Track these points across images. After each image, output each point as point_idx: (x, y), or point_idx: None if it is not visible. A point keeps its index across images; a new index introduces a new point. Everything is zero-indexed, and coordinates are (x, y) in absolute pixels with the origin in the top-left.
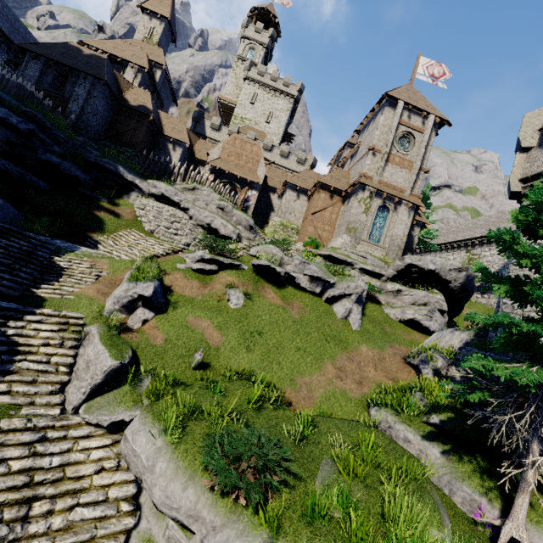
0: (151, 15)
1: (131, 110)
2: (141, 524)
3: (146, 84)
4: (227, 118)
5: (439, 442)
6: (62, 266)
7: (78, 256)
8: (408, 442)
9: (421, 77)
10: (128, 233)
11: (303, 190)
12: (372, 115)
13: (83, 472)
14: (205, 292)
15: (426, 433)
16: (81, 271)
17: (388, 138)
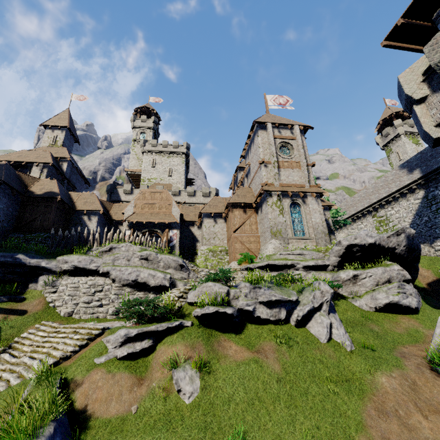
0: (53, 128)
1: (37, 199)
2: None
3: (54, 175)
4: (137, 183)
5: None
6: None
7: None
8: None
9: (273, 107)
10: (35, 330)
11: (217, 214)
12: (250, 141)
13: None
14: (142, 391)
15: None
16: None
17: (271, 151)
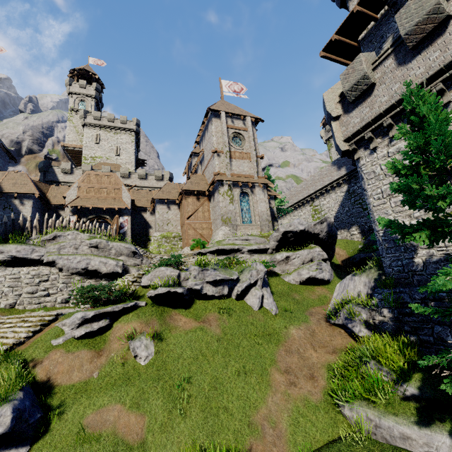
0: None
1: None
2: None
3: None
4: (78, 161)
5: (436, 421)
6: None
7: None
8: (408, 439)
9: (228, 94)
10: None
11: (171, 201)
12: (204, 127)
13: None
14: (102, 361)
15: (416, 416)
16: None
17: (224, 141)
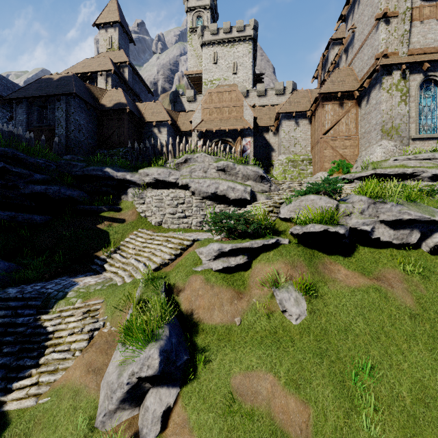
0: (105, 27)
1: (109, 112)
2: None
3: (118, 85)
4: (199, 88)
5: None
6: (47, 331)
7: (69, 303)
8: None
9: None
10: (134, 236)
11: (300, 114)
12: None
13: None
14: (242, 305)
15: None
16: (71, 328)
17: None
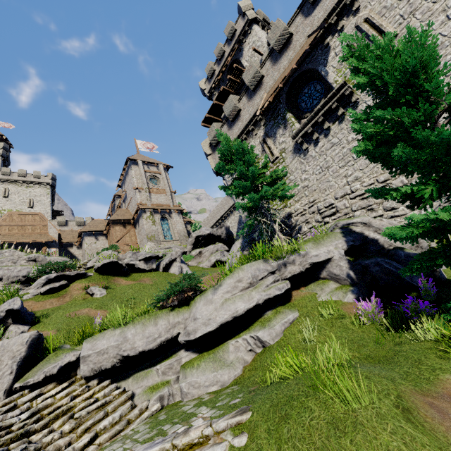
0: None
1: None
2: (137, 393)
3: None
4: None
5: None
6: None
7: None
8: None
9: (142, 150)
10: None
11: (98, 233)
12: (125, 173)
13: (60, 402)
14: (67, 300)
15: None
16: None
17: (143, 180)
